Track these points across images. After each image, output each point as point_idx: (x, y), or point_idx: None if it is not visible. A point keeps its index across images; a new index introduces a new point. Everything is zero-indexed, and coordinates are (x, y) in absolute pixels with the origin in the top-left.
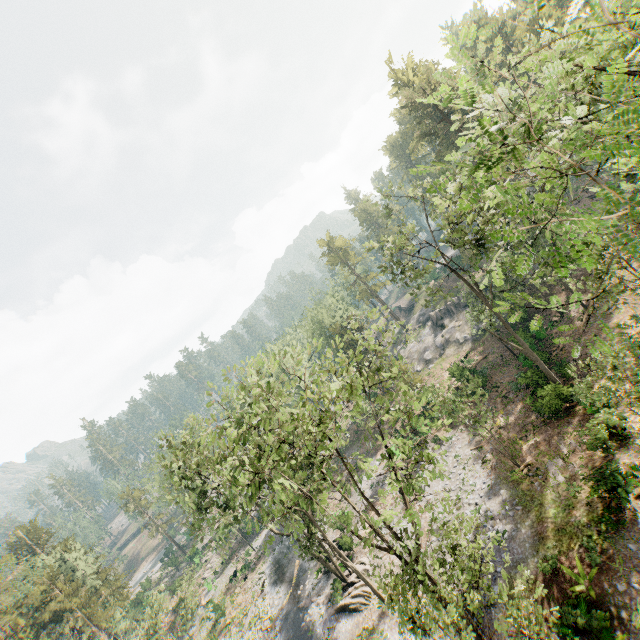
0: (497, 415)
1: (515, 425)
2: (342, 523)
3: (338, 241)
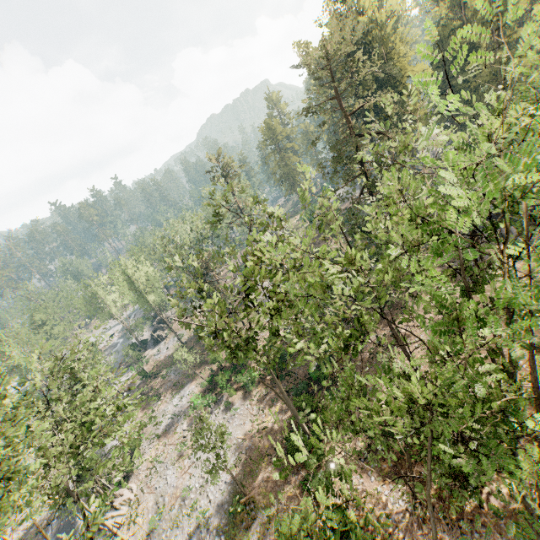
0: (273, 410)
1: (275, 433)
2: (134, 444)
3: (225, 164)
